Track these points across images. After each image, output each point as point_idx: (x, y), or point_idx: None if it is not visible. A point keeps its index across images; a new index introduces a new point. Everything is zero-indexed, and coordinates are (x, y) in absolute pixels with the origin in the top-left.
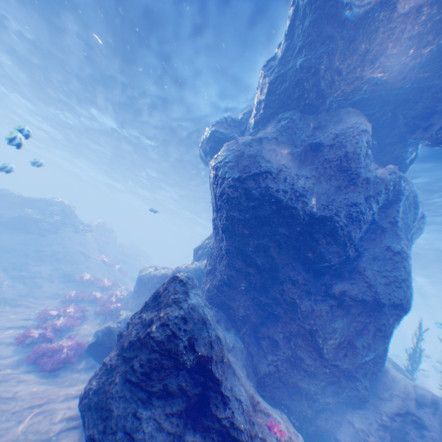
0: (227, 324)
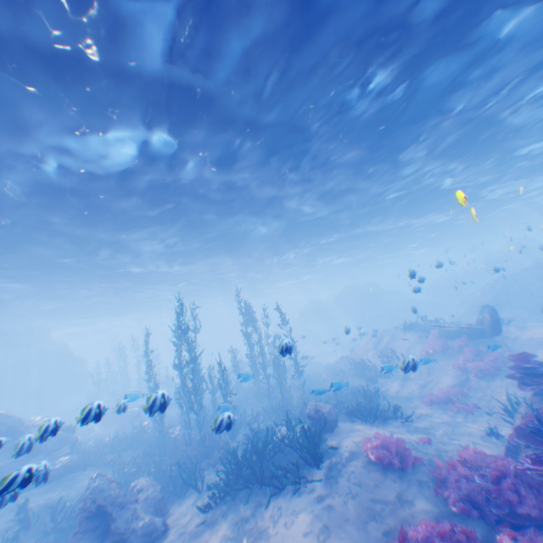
0: None
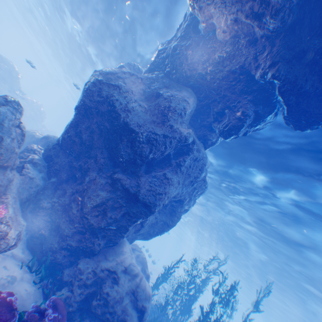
0: (43, 170)
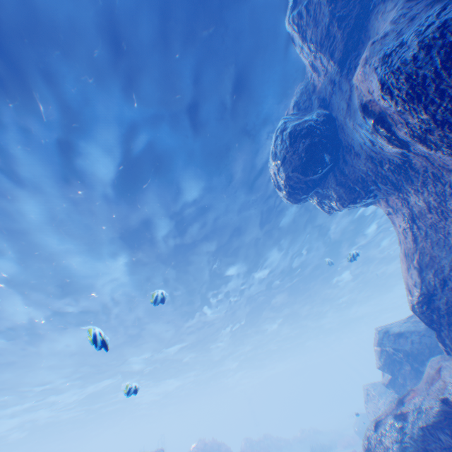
0: None
